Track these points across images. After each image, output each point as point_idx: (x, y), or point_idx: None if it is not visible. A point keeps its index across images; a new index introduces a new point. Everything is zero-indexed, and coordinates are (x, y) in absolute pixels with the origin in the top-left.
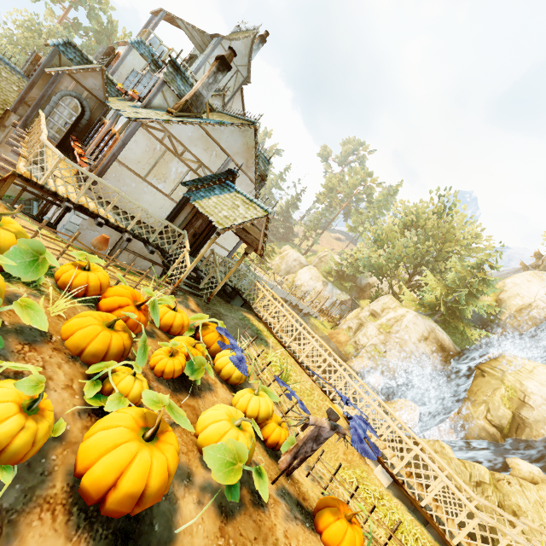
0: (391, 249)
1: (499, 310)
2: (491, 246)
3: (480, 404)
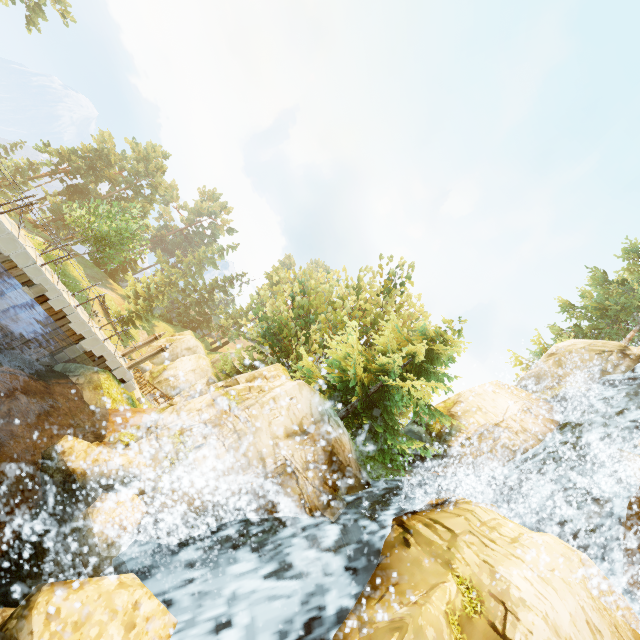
0: (305, 300)
1: (451, 420)
2: (448, 320)
3: (386, 635)
